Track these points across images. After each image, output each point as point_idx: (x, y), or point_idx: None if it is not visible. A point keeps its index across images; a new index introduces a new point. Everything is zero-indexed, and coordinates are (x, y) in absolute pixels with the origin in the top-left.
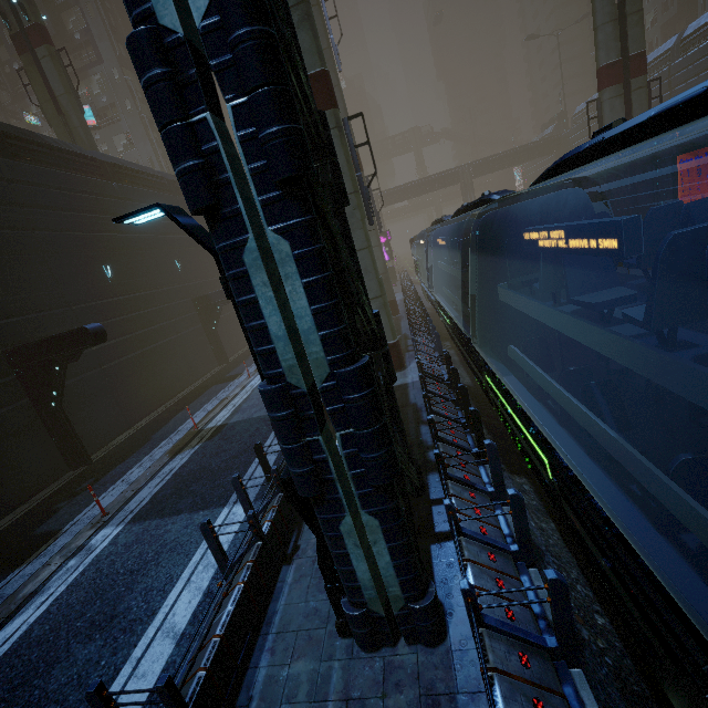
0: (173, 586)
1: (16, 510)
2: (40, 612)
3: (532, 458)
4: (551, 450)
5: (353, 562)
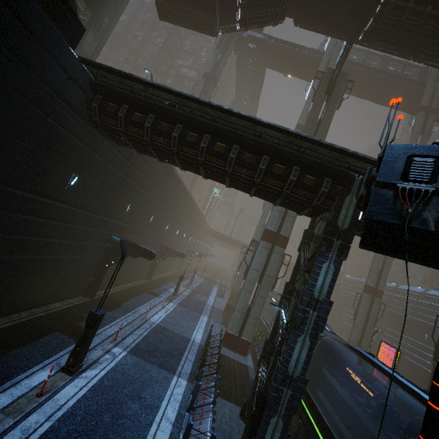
0: (162, 400)
1: (61, 302)
2: (103, 373)
3: (312, 437)
4: (327, 436)
5: (267, 434)
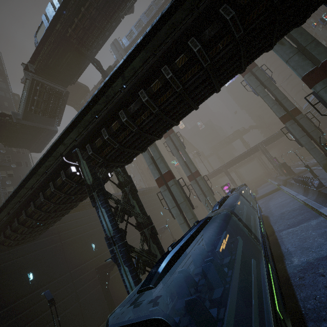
0: None
1: None
2: None
3: None
4: None
5: None
